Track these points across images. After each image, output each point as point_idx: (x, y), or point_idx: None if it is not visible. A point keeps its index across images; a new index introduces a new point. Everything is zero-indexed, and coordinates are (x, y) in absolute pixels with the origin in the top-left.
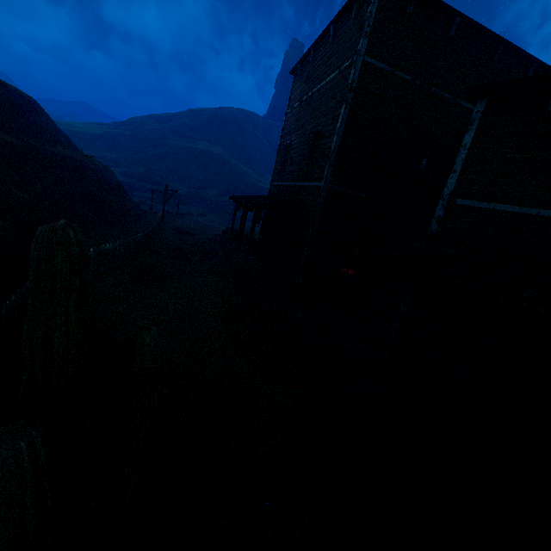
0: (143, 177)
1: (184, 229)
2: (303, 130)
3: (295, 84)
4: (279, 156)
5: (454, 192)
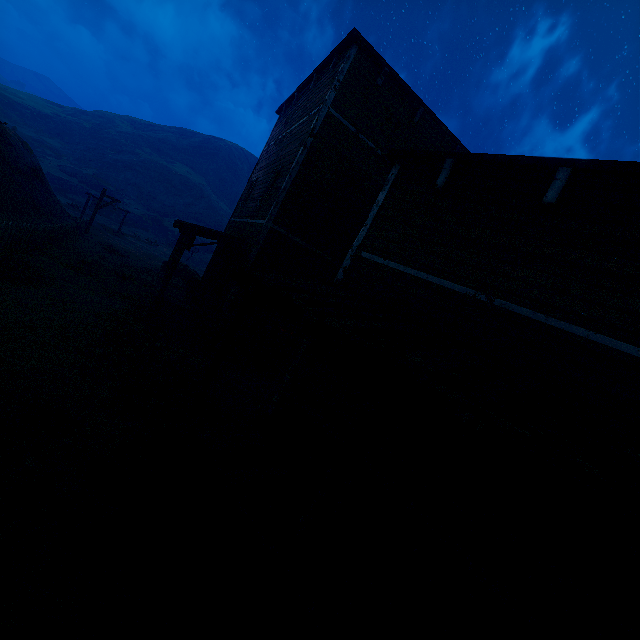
0: (89, 180)
1: (114, 247)
2: (269, 168)
3: (278, 124)
4: (245, 192)
5: (362, 245)
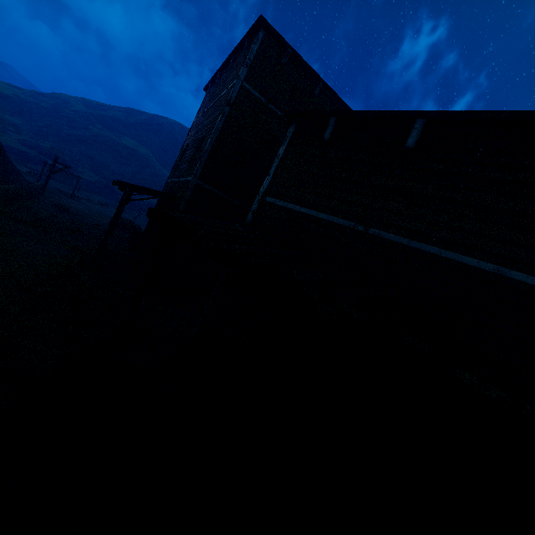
0: (47, 152)
1: (66, 207)
2: (197, 135)
3: (205, 99)
4: (179, 157)
5: (267, 191)
